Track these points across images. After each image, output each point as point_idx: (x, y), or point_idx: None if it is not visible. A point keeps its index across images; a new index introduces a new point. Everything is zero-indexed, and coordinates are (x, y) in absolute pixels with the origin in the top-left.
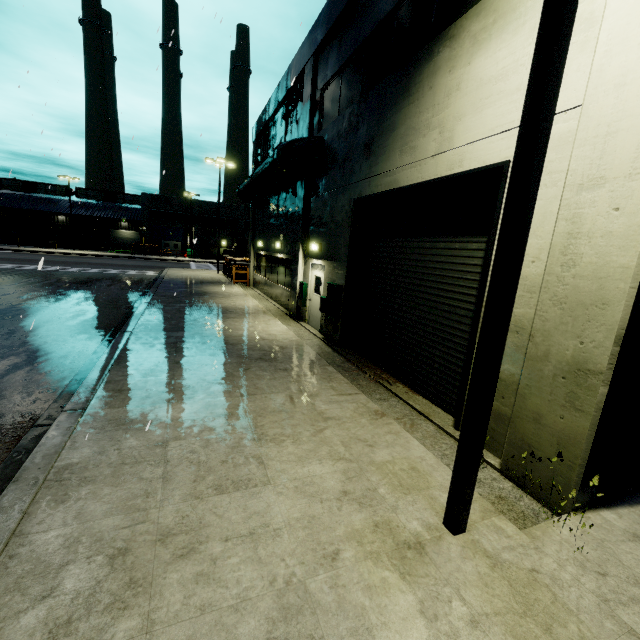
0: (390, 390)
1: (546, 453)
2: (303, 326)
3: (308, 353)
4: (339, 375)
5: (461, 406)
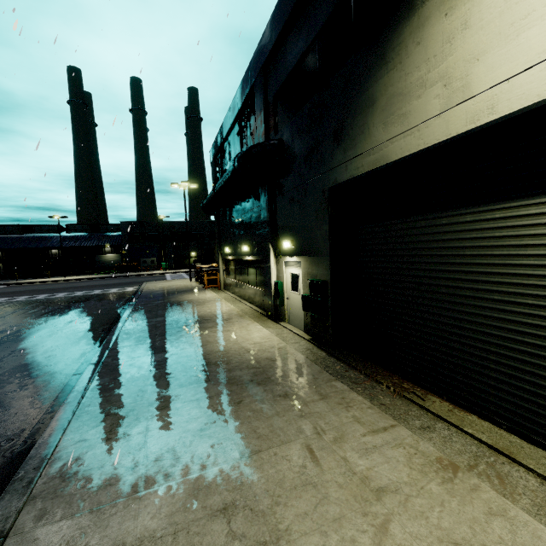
0: (427, 409)
1: None
2: (284, 326)
3: (304, 364)
4: (354, 394)
5: None
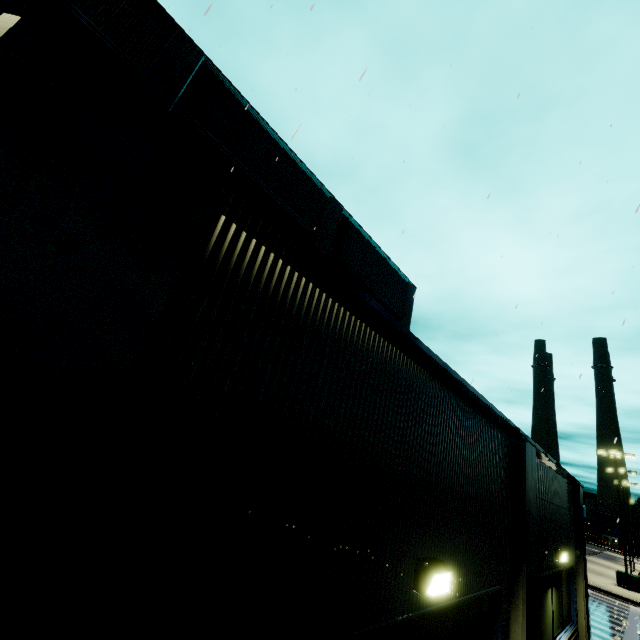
0: None
1: None
2: None
3: (639, 570)
4: None
5: None
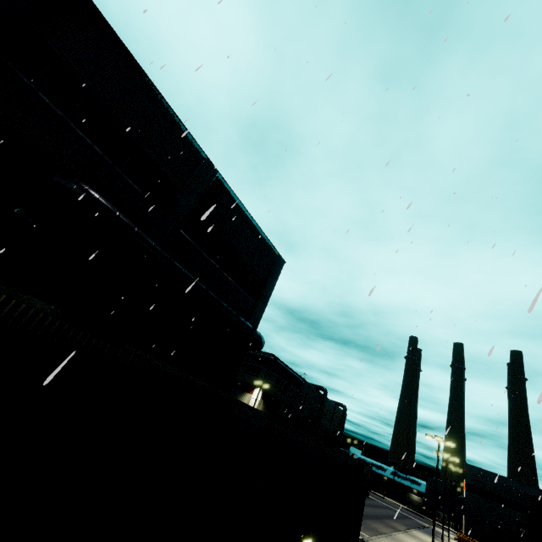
0: None
1: None
2: None
3: None
4: None
5: None
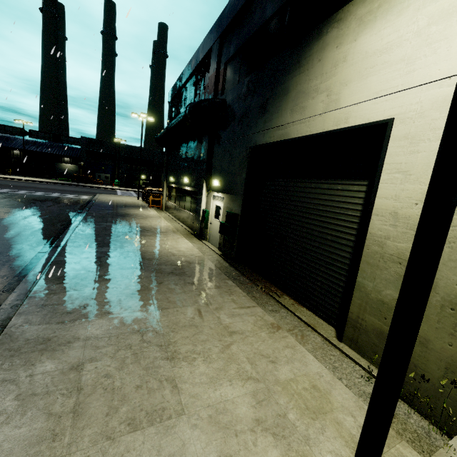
0: (279, 302)
1: (433, 375)
2: (205, 244)
3: (211, 268)
4: (237, 288)
5: (344, 321)
